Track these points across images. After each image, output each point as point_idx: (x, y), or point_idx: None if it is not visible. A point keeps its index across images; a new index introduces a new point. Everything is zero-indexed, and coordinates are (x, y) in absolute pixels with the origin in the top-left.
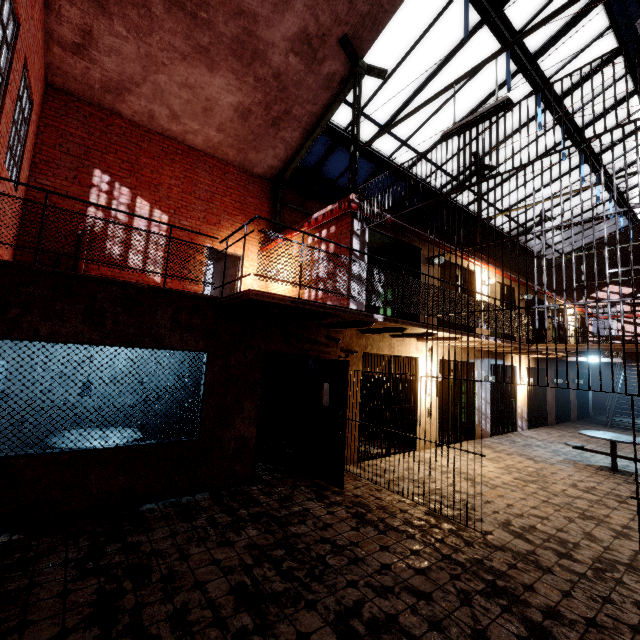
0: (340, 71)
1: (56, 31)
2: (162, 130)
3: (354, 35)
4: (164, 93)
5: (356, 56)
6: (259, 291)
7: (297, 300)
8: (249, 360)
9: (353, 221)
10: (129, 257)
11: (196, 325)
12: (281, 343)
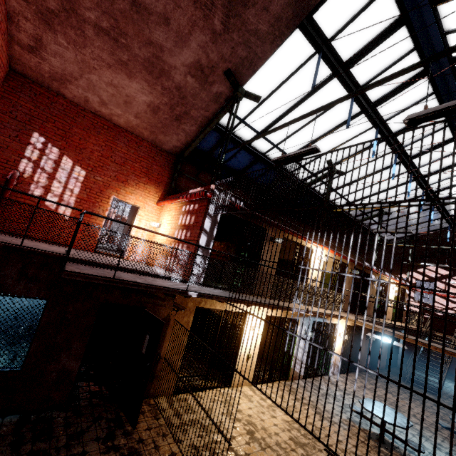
0: (226, 92)
1: (16, 36)
2: (95, 110)
3: (236, 70)
4: (95, 87)
5: (237, 84)
6: (72, 272)
7: (111, 279)
8: (86, 308)
9: (209, 205)
10: (47, 198)
11: (42, 277)
12: (120, 296)
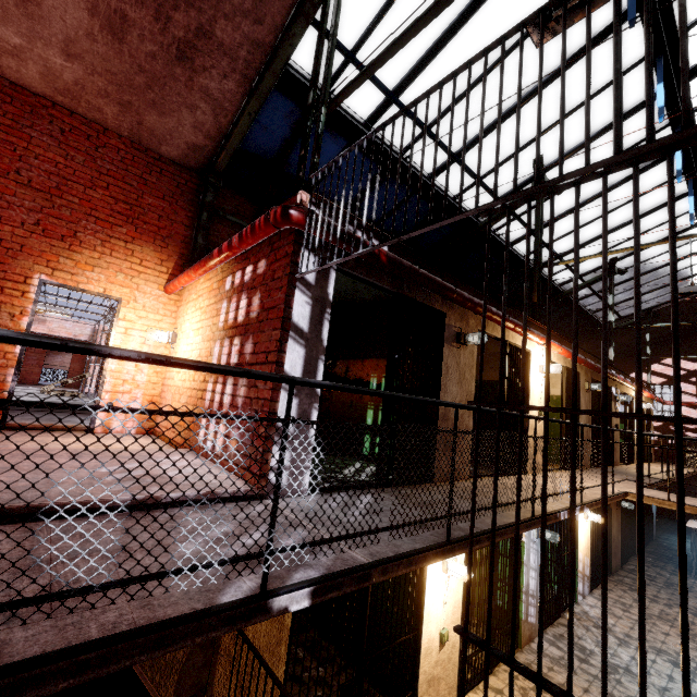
0: None
1: None
2: None
3: None
4: None
5: None
6: None
7: None
8: None
9: (298, 252)
10: None
11: None
12: None
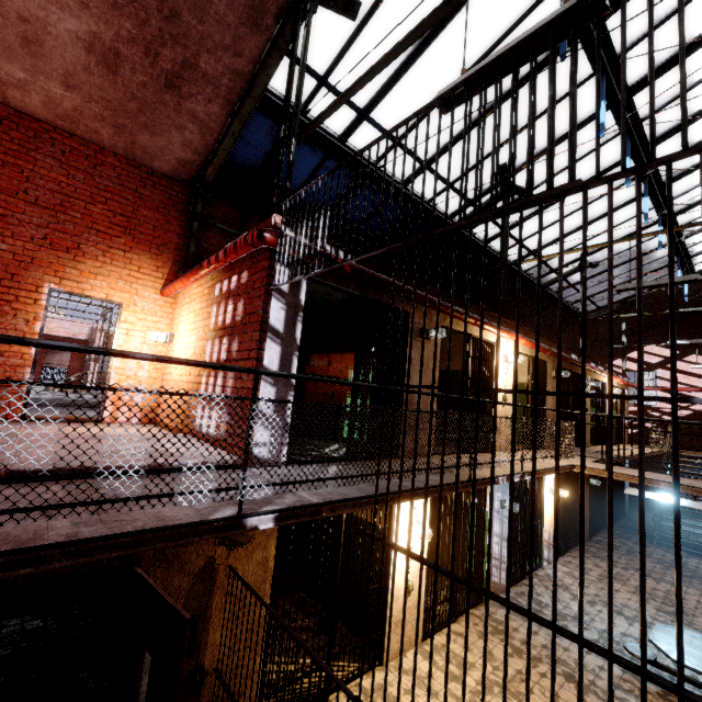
0: None
1: None
2: None
3: None
4: None
5: None
6: None
7: None
8: None
9: (274, 266)
10: None
11: None
12: None
